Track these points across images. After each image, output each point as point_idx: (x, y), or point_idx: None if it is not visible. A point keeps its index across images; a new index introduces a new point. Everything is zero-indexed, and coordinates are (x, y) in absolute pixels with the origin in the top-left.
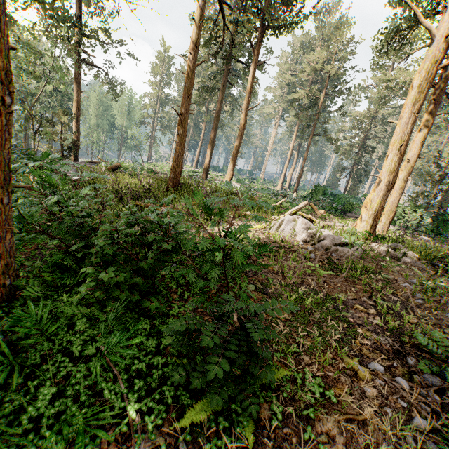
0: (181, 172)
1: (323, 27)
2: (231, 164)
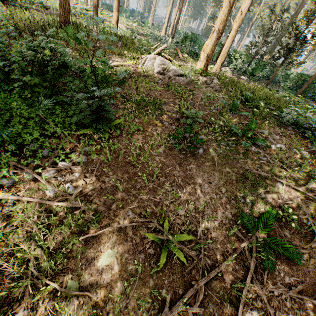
0: (69, 9)
1: None
2: (116, 4)
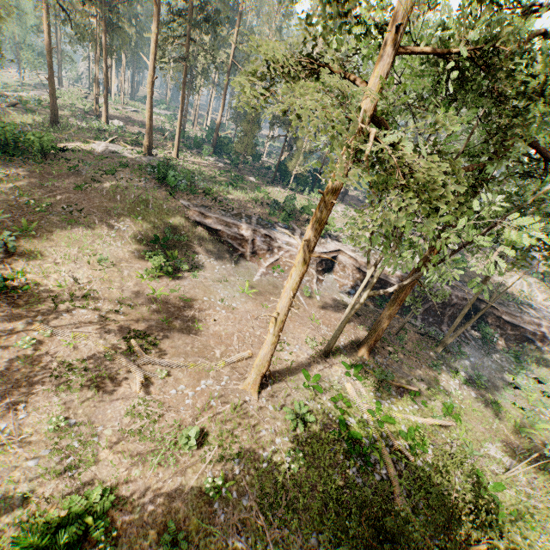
0: (58, 114)
1: None
2: (105, 108)
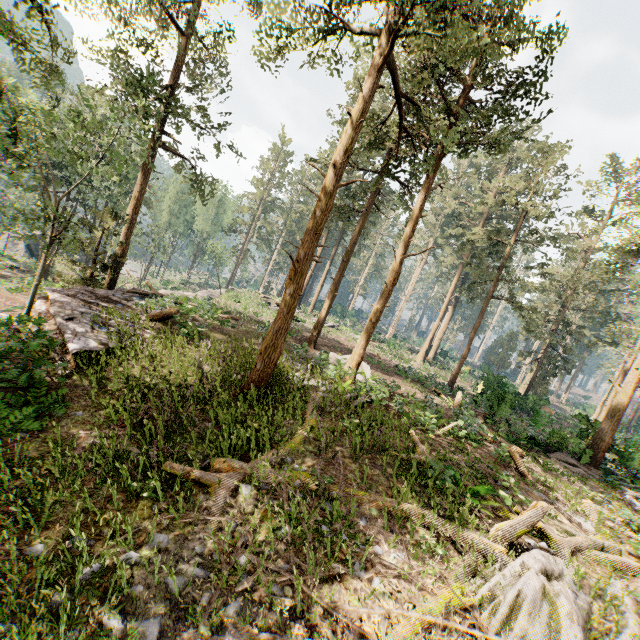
0: (277, 359)
1: (512, 147)
2: (364, 338)
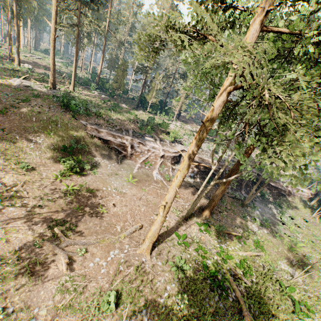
0: None
1: None
2: (17, 55)
